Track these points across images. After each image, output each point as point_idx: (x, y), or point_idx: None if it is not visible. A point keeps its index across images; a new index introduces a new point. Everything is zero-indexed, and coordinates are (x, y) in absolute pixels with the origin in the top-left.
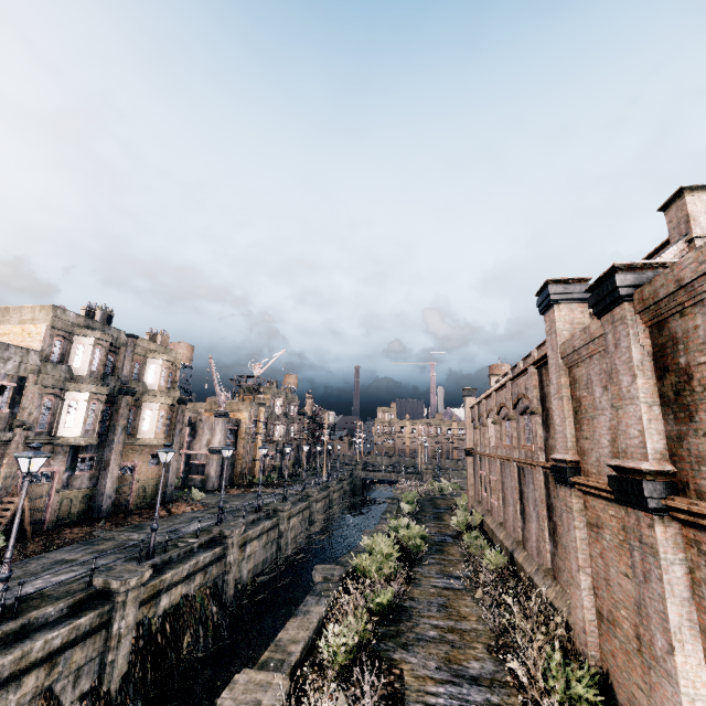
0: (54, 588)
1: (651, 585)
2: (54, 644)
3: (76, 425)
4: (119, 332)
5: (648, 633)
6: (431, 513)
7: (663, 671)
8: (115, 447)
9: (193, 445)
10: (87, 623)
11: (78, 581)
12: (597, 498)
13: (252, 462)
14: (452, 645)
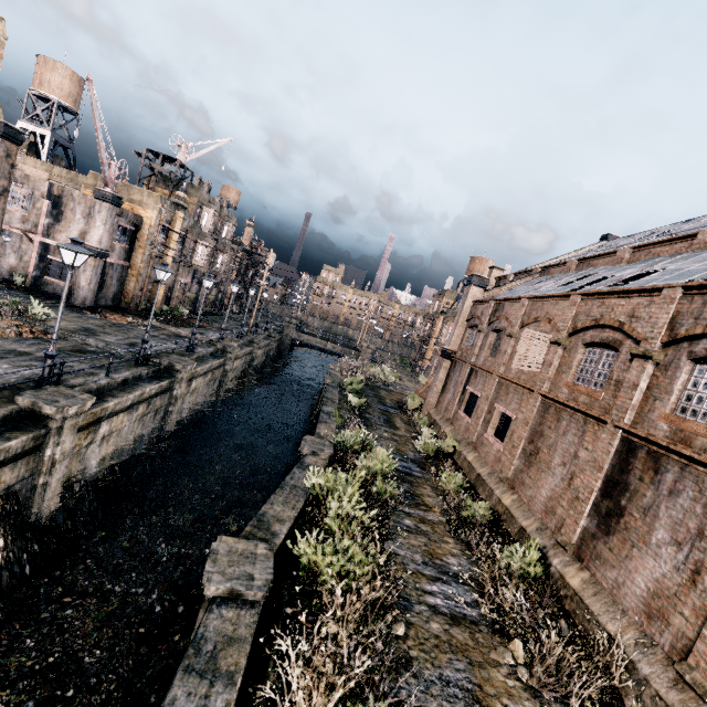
0: None
1: None
2: None
3: None
4: None
5: None
6: (380, 412)
7: None
8: None
9: (55, 232)
10: None
11: None
12: None
13: (153, 284)
14: None
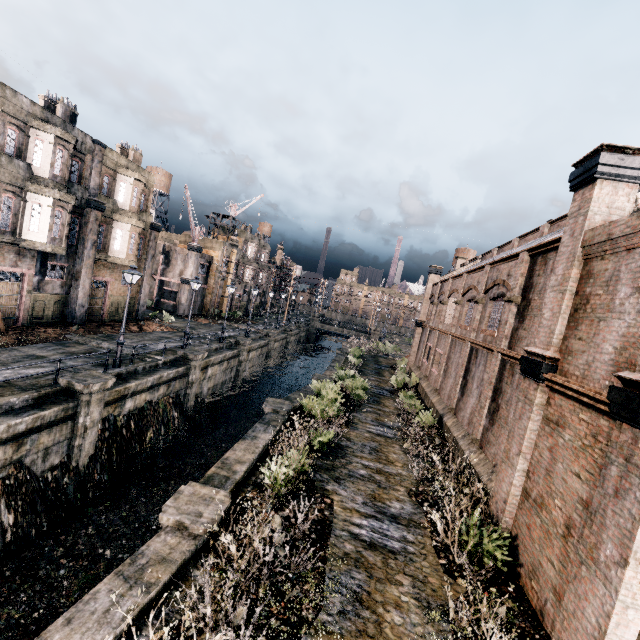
0: (21, 380)
1: (623, 502)
2: (19, 429)
3: (41, 230)
4: (84, 136)
5: (594, 538)
6: (374, 368)
7: (601, 574)
8: (85, 260)
9: (166, 272)
10: (52, 415)
11: (46, 377)
12: (569, 399)
13: (220, 298)
14: (379, 485)
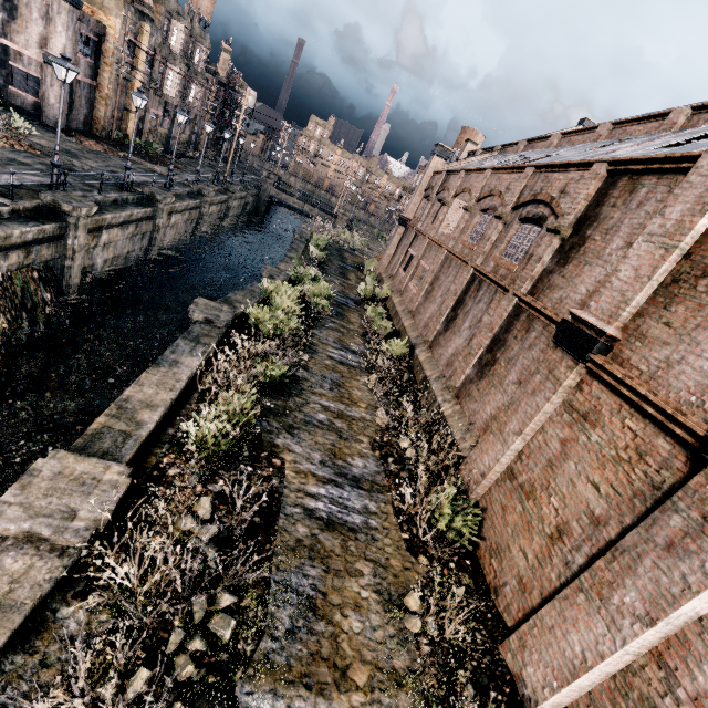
0: None
1: (677, 562)
2: None
3: None
4: None
5: (611, 576)
6: (338, 267)
7: (607, 614)
8: None
9: (11, 32)
10: None
11: None
12: (615, 395)
13: (123, 112)
14: (340, 436)
